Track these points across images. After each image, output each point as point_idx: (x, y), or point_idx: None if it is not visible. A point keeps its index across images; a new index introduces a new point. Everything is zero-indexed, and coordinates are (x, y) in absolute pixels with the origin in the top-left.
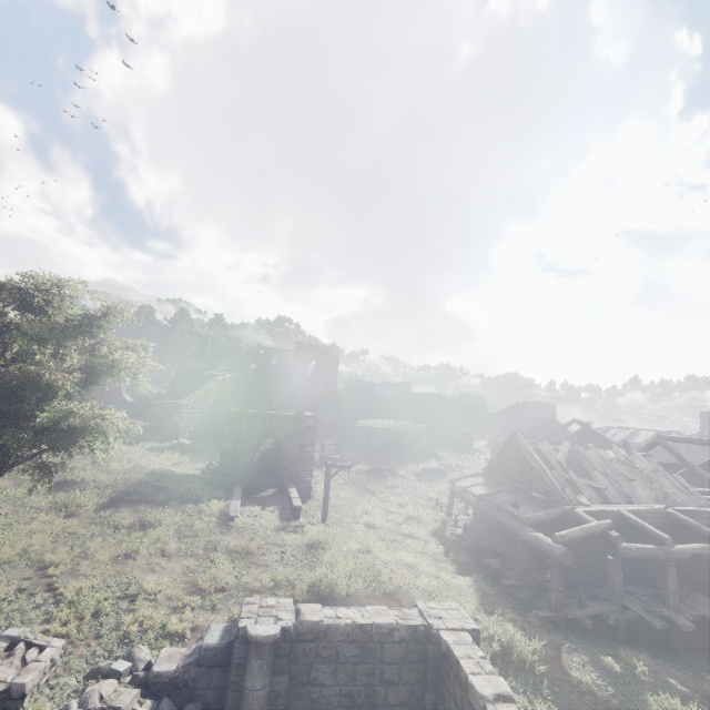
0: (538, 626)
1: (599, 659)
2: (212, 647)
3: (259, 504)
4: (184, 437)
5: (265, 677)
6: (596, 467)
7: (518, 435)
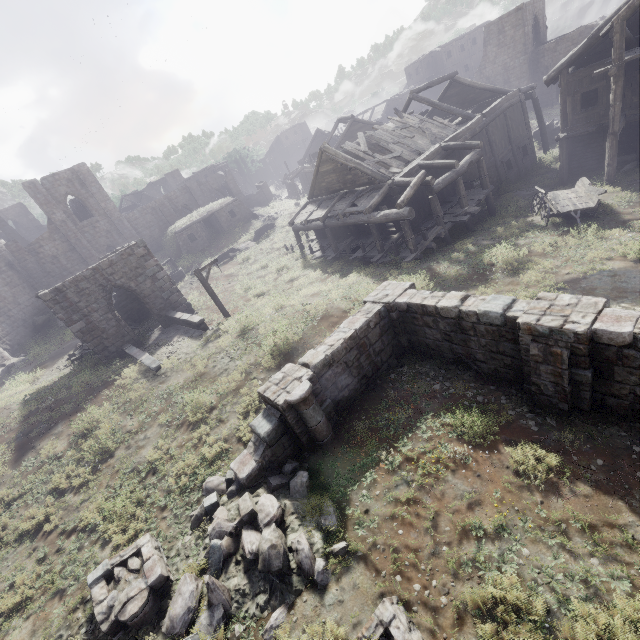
0: (412, 267)
1: (451, 258)
2: (271, 431)
3: (162, 345)
4: (6, 359)
5: (319, 411)
6: (388, 141)
7: (326, 147)
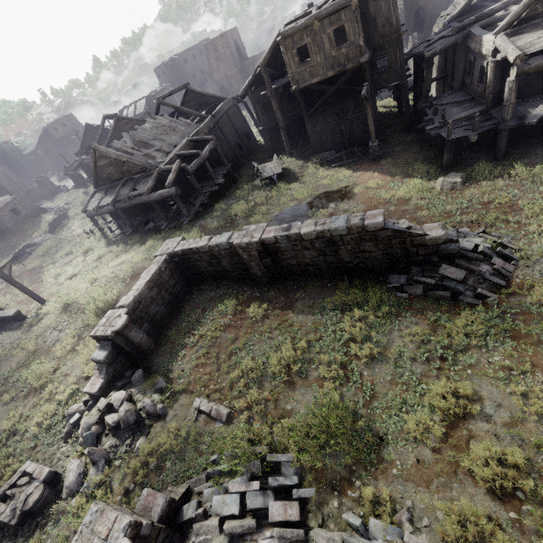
0: (190, 226)
1: (213, 216)
2: (108, 354)
3: None
4: None
5: (140, 331)
6: (149, 138)
7: (97, 147)
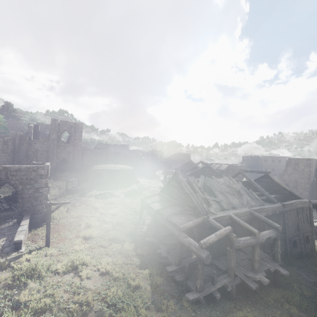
0: (190, 310)
1: None
2: None
3: None
4: None
5: None
6: (216, 189)
7: (178, 173)
